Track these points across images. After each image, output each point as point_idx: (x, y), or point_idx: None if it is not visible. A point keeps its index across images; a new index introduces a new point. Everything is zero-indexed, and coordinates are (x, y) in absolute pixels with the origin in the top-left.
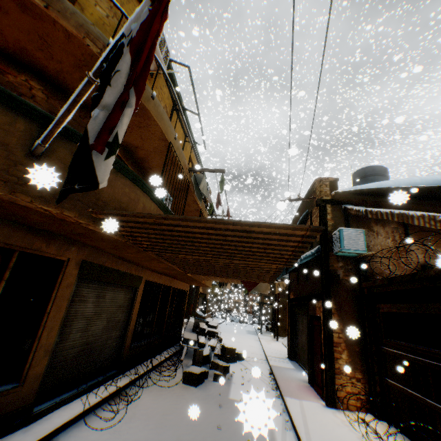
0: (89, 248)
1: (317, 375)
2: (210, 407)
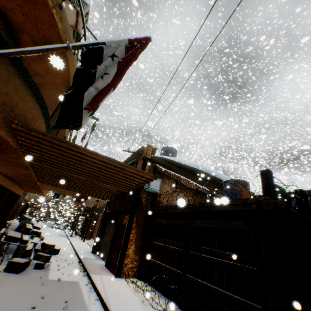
0: None
1: (112, 260)
2: (34, 286)
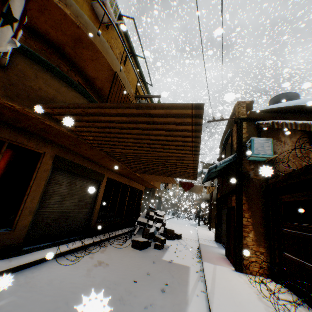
0: (60, 147)
1: (231, 250)
2: (146, 262)
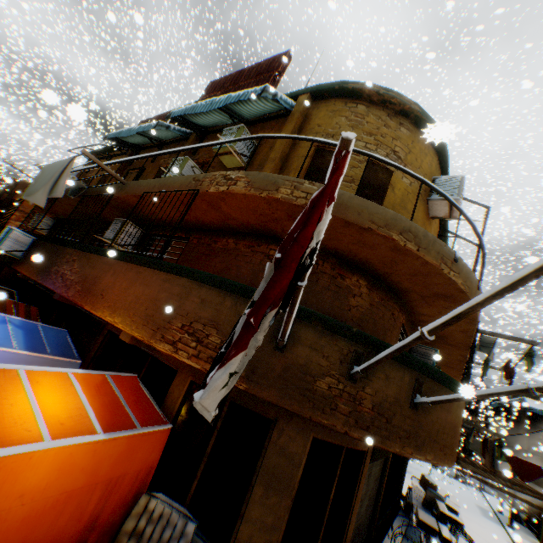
0: None
1: None
2: None
